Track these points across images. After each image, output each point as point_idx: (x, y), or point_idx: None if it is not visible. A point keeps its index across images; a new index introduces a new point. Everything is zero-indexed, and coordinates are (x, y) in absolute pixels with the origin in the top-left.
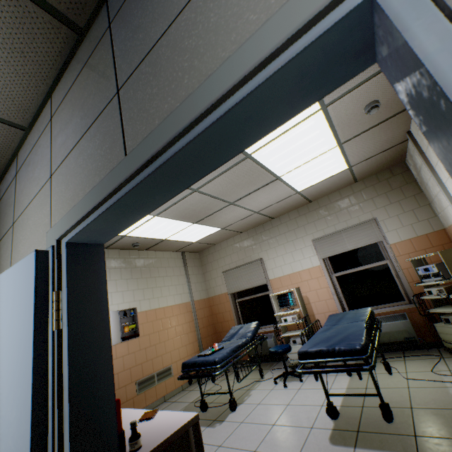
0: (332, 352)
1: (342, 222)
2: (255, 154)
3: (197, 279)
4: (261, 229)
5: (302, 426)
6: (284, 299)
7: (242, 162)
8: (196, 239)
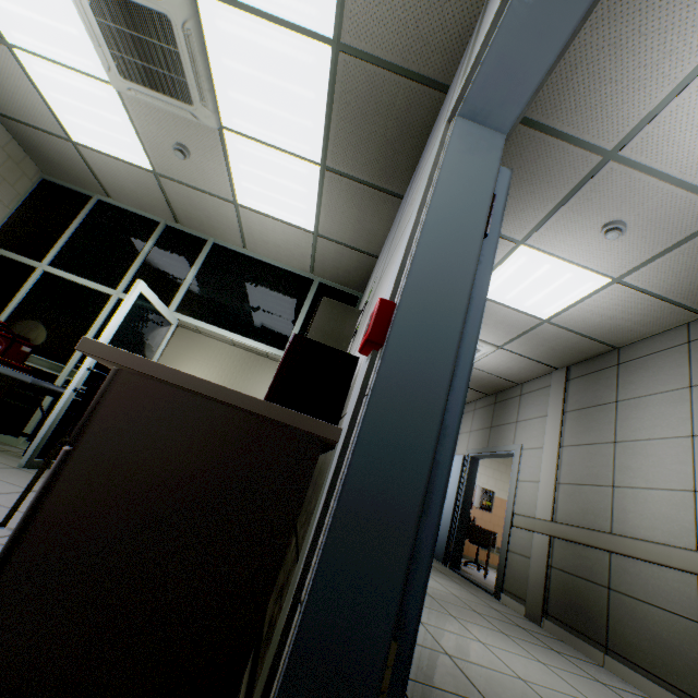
0: None
1: None
2: None
3: None
4: None
5: None
6: None
7: None
8: None
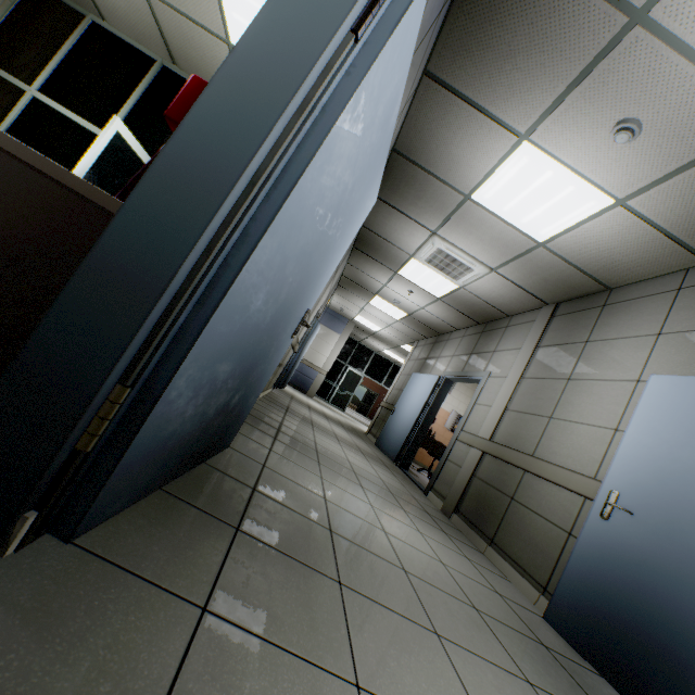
0: None
1: None
2: None
3: None
4: None
5: None
6: None
7: None
8: None
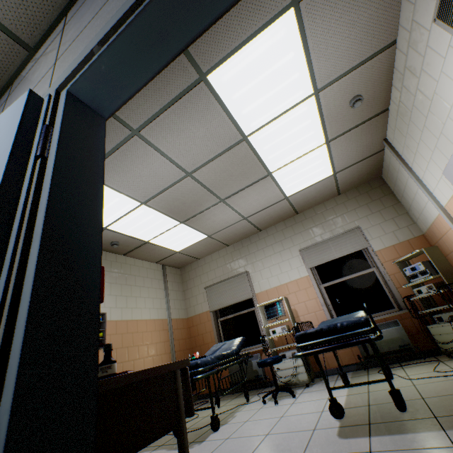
0: (334, 328)
1: (328, 232)
2: (251, 137)
3: (176, 296)
4: (248, 241)
5: (303, 430)
6: (272, 309)
7: (238, 145)
8: (180, 248)
